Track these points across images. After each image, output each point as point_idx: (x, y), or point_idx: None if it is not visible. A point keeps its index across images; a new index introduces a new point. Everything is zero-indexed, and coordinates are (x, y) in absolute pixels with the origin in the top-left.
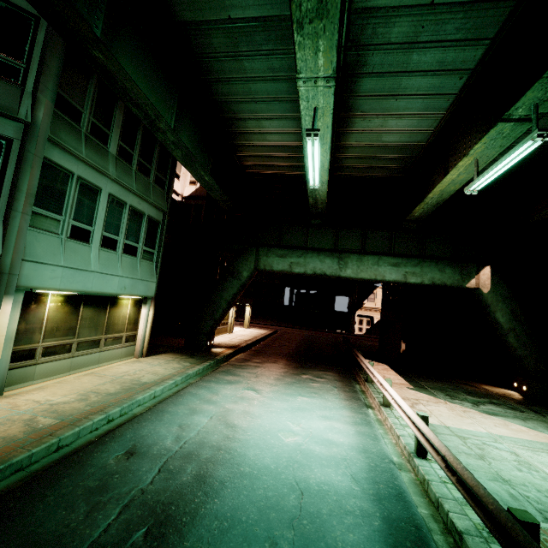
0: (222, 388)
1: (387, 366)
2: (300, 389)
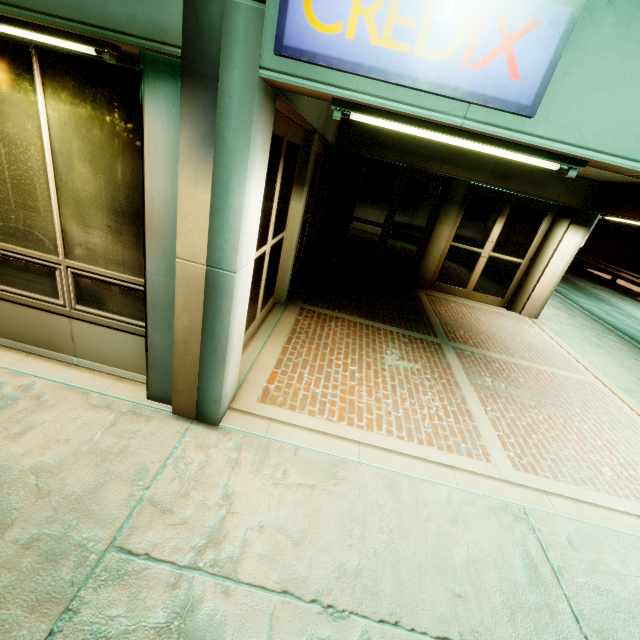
0: (590, 303)
1: (624, 281)
2: (630, 306)
